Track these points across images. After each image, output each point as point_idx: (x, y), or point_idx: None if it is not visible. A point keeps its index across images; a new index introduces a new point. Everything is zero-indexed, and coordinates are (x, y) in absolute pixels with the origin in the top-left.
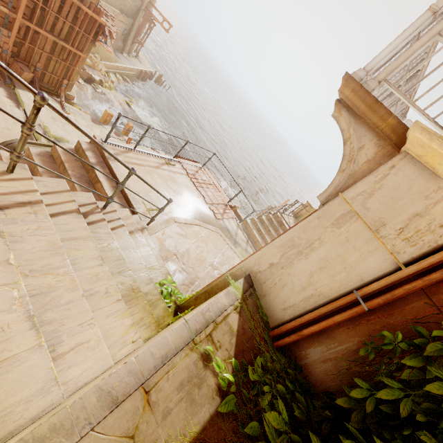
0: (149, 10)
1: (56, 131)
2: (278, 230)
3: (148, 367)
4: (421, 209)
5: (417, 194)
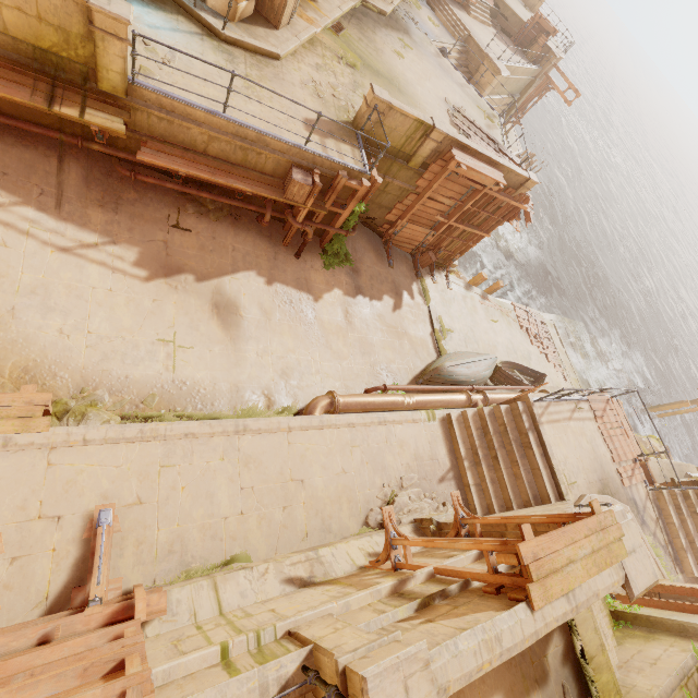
0: (548, 72)
1: (445, 321)
2: None
3: (668, 691)
4: None
5: None
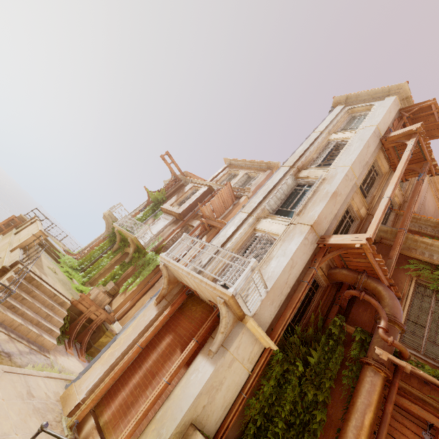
0: None
1: None
2: (33, 291)
3: None
4: (252, 349)
5: (250, 343)
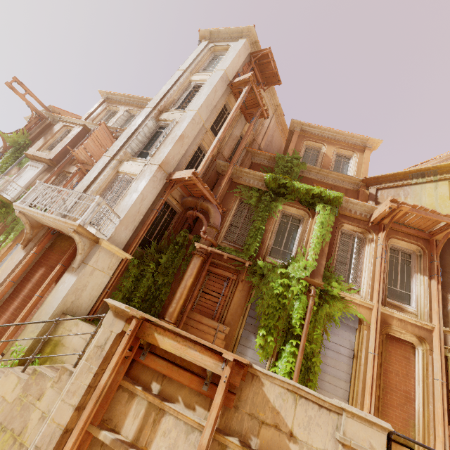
0: None
1: None
2: None
3: None
4: (111, 261)
5: (108, 257)
